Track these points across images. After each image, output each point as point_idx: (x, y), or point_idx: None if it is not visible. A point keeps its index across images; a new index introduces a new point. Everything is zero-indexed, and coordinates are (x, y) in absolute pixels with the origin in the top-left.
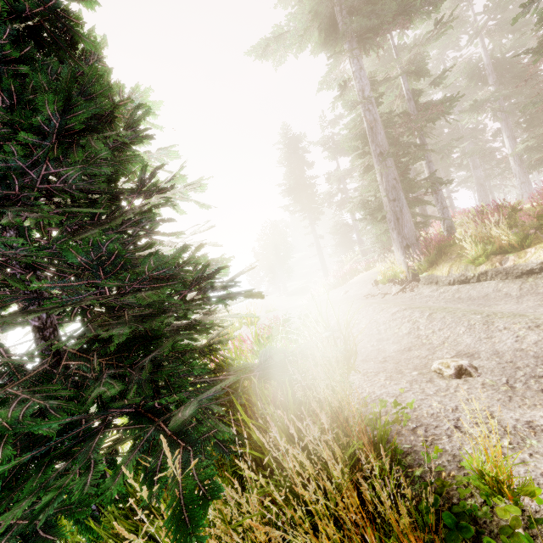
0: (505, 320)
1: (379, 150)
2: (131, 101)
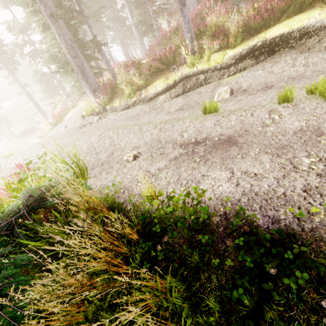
0: (146, 126)
1: (49, 11)
2: None
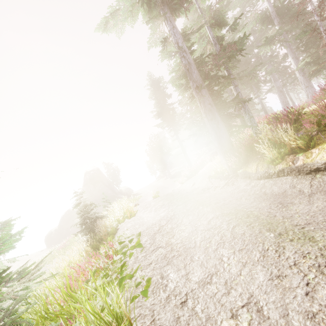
0: (295, 246)
1: (195, 85)
2: None
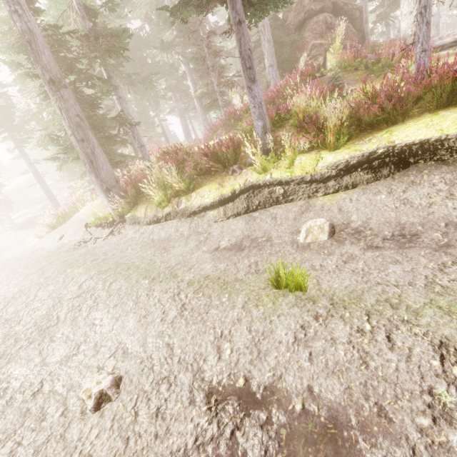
0: (163, 286)
1: (49, 76)
2: None
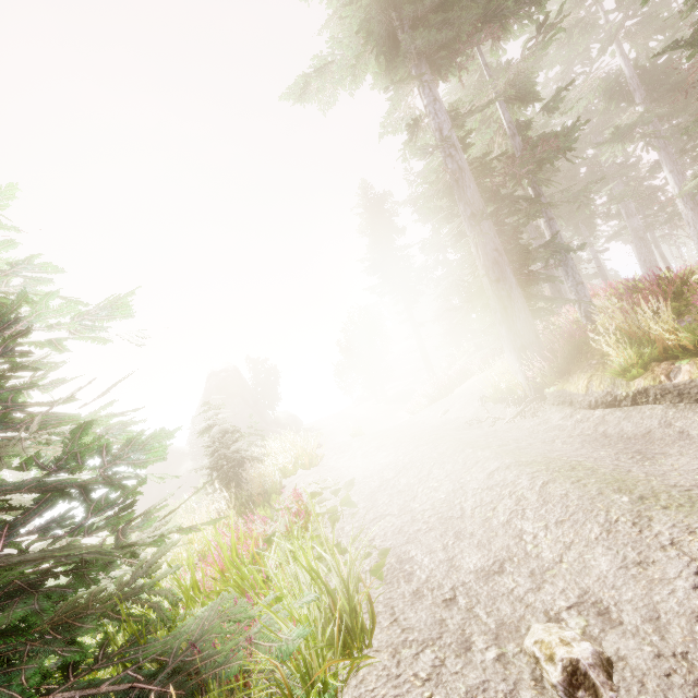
0: (673, 517)
1: (470, 211)
2: None
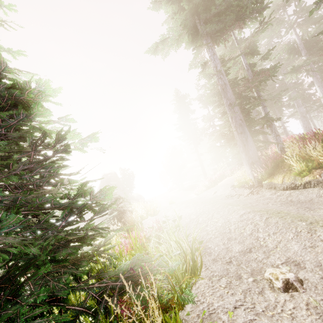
0: None
1: (229, 102)
2: (33, 89)
